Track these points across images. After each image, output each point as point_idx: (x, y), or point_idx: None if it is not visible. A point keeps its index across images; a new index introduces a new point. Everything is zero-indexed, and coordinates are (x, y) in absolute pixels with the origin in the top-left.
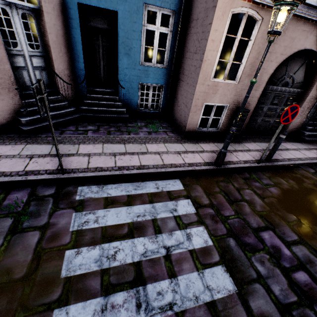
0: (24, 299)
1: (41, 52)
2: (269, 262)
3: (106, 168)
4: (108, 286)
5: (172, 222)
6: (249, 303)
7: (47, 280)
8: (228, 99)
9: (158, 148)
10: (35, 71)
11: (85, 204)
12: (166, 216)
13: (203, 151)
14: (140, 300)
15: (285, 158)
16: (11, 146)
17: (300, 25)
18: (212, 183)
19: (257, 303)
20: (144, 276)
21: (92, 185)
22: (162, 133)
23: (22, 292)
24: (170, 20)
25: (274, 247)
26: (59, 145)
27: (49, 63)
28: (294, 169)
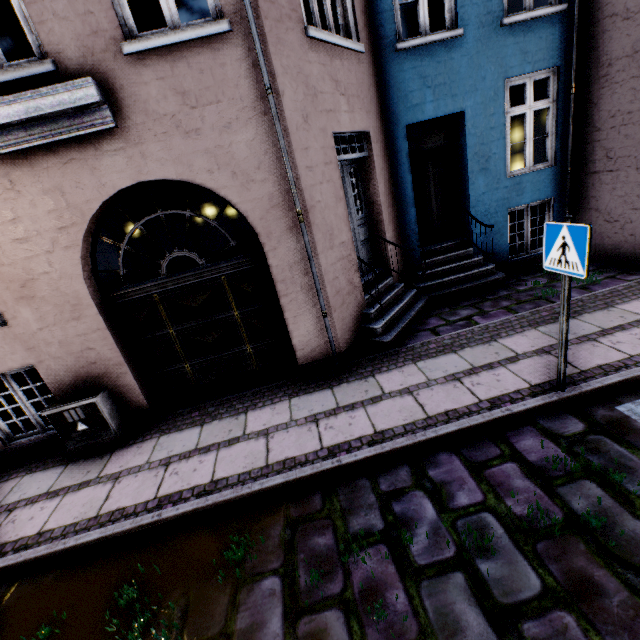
0: None
1: (365, 216)
2: None
3: (617, 363)
4: None
5: None
6: None
7: None
8: None
9: None
10: (362, 247)
11: None
12: None
13: None
14: None
15: None
16: (397, 371)
17: None
18: None
19: None
20: None
21: (637, 400)
22: (612, 282)
23: None
24: (549, 84)
25: None
26: (466, 351)
27: (372, 230)
28: None
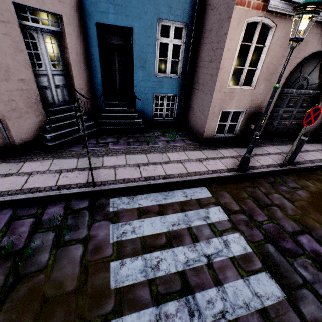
0: (80, 311)
1: (63, 70)
2: (313, 267)
3: (133, 179)
4: (157, 295)
5: (207, 229)
6: (301, 309)
7: (99, 292)
8: (245, 104)
9: (179, 157)
10: (57, 88)
11: (120, 215)
12: (200, 224)
13: (224, 157)
14: (192, 309)
15: (307, 160)
16: (39, 162)
17: (313, 29)
18: (238, 189)
19: (309, 309)
20: (191, 285)
21: (122, 197)
22: (180, 142)
23: (77, 305)
24: (183, 32)
25: (314, 251)
26: (84, 159)
27: (69, 80)
28: (318, 171)
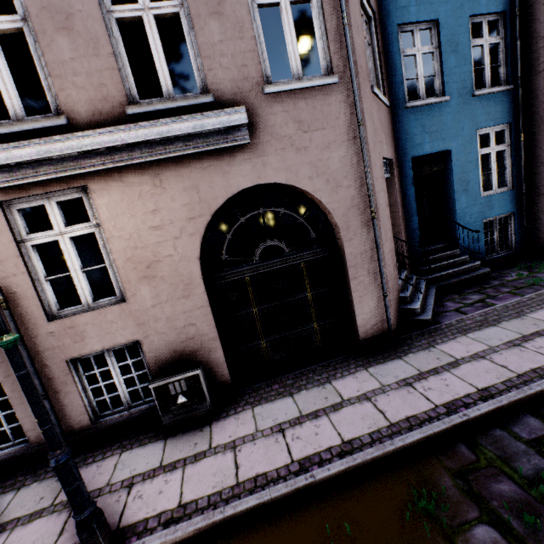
0: None
1: None
2: None
3: None
4: None
5: None
6: None
7: None
8: None
9: None
10: None
11: None
12: None
13: None
14: None
15: None
16: (453, 342)
17: None
18: None
19: None
20: None
21: None
22: None
23: None
24: (504, 134)
25: None
26: (504, 324)
27: None
28: None
